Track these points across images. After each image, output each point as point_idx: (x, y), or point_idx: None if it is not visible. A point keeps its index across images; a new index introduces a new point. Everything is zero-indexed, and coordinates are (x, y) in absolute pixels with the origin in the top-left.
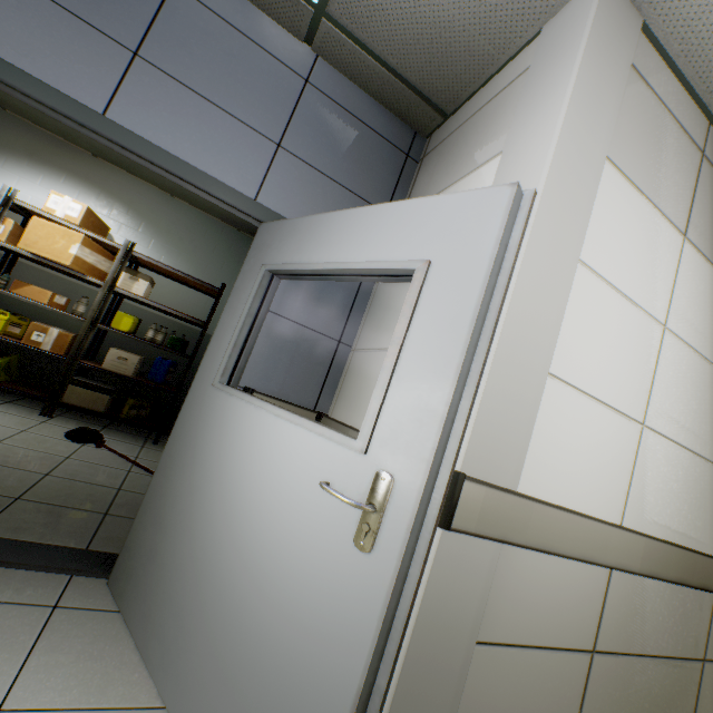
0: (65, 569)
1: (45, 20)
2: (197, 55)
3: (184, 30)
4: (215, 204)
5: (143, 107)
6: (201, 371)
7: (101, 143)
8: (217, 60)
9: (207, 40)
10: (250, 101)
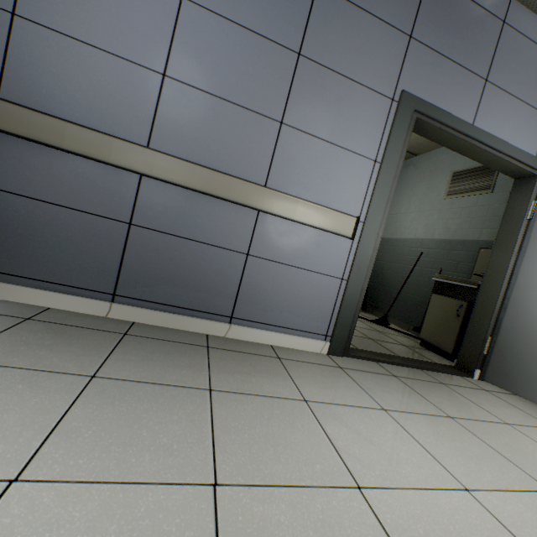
0: (457, 373)
1: (449, 75)
2: (512, 68)
3: (507, 54)
4: (517, 166)
5: (487, 114)
6: (523, 269)
7: (472, 143)
8: (521, 68)
9: (517, 56)
10: (535, 91)
